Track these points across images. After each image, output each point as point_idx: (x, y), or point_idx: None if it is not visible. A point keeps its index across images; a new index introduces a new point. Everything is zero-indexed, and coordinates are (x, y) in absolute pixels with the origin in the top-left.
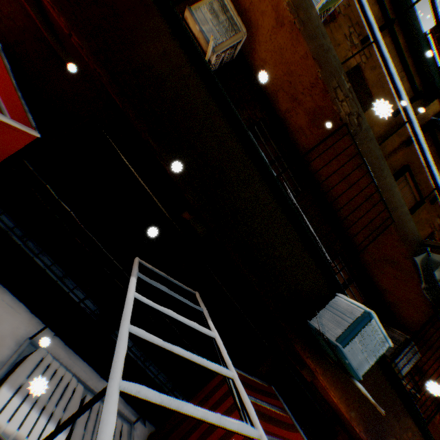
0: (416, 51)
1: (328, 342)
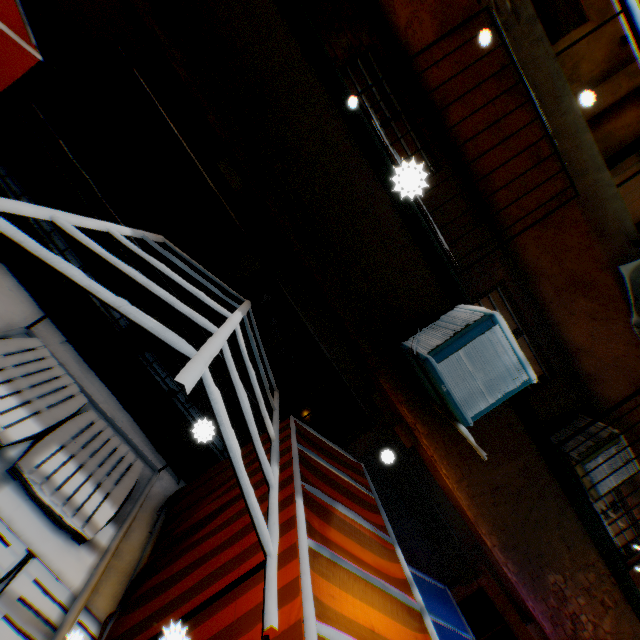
0: None
1: (417, 358)
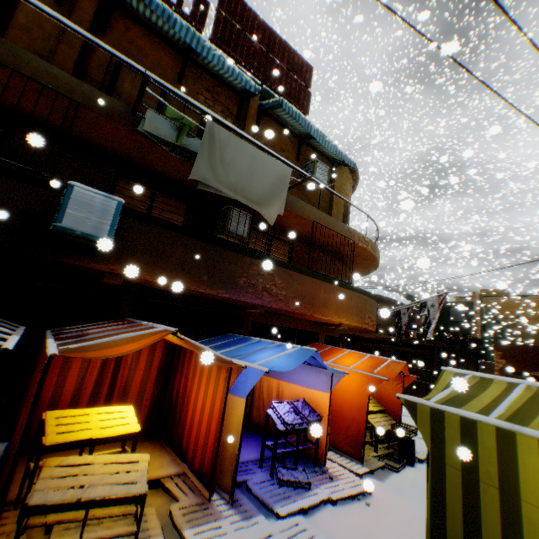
0: None
1: (55, 230)
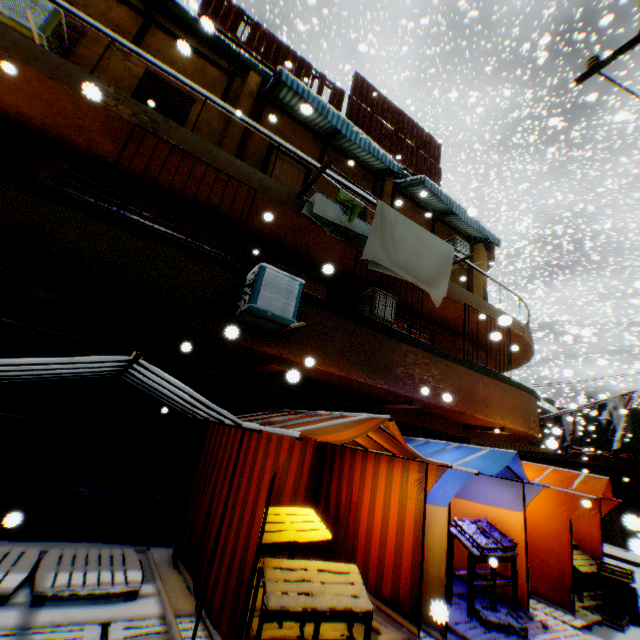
0: (199, 35)
1: (246, 311)
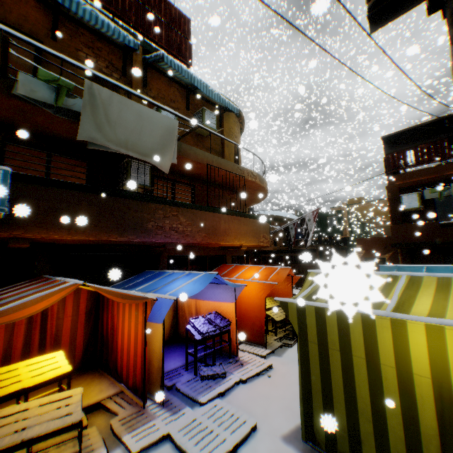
0: None
1: None
